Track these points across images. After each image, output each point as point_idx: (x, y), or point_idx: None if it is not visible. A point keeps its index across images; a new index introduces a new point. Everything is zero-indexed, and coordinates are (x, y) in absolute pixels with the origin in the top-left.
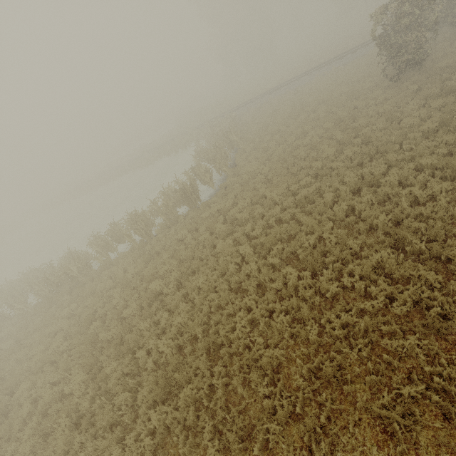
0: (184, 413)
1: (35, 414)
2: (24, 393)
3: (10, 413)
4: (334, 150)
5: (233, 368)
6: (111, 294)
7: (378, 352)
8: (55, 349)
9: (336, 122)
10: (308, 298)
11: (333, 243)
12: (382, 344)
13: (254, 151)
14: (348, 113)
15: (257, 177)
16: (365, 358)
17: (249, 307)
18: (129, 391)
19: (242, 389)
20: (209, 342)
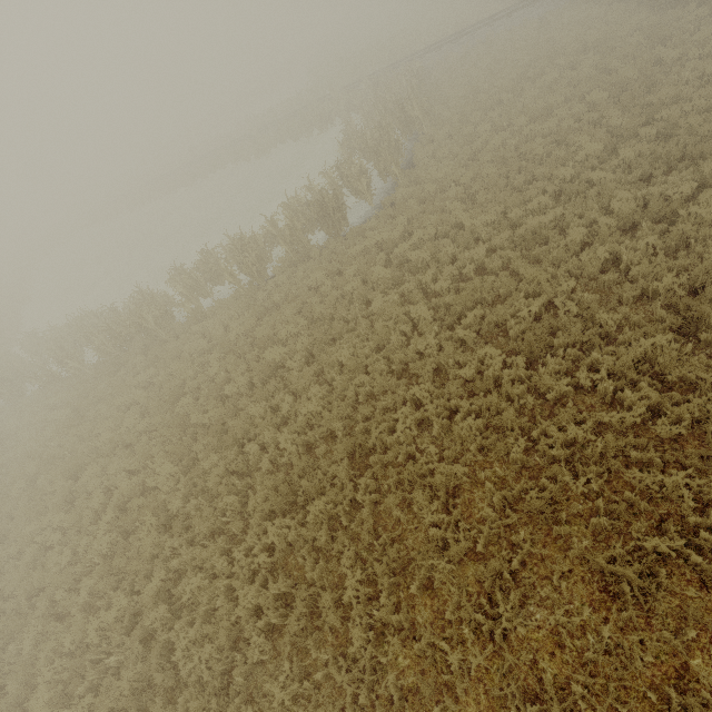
0: (314, 531)
1: (110, 506)
2: (93, 480)
3: (77, 501)
4: (601, 148)
5: (387, 483)
6: (206, 361)
7: (616, 487)
8: (130, 428)
9: (614, 91)
10: (518, 397)
11: (570, 315)
12: (627, 477)
13: (448, 140)
14: (641, 74)
15: (450, 190)
16: (593, 492)
17: (417, 401)
18: (236, 494)
19: (399, 511)
20: (354, 444)
